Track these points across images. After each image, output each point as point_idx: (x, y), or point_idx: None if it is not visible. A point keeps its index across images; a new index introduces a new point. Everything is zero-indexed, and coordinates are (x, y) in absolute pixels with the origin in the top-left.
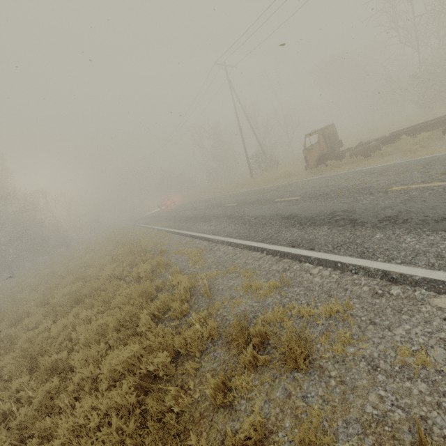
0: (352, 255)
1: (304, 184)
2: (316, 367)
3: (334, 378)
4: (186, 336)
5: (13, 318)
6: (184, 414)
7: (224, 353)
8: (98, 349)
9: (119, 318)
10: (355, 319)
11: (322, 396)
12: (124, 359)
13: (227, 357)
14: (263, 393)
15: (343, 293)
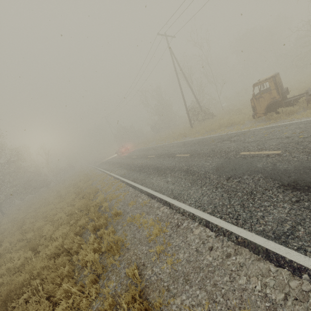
0: None
1: (266, 133)
2: None
3: None
4: None
5: None
6: None
7: None
8: None
9: None
10: None
11: None
12: None
13: None
14: None
15: None
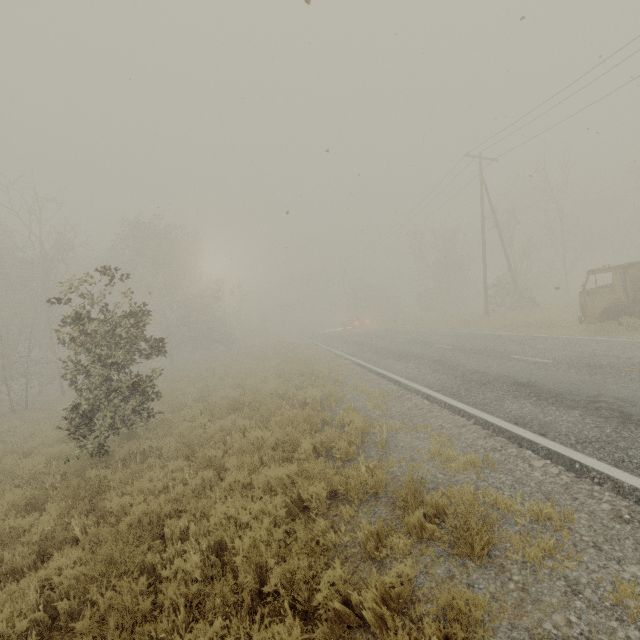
0: (602, 459)
1: (569, 344)
2: (495, 564)
3: (515, 582)
4: (349, 475)
5: (172, 404)
6: (328, 552)
7: (386, 512)
8: (252, 460)
9: (278, 437)
10: (570, 533)
11: (492, 592)
12: (280, 475)
13: (389, 516)
14: (421, 564)
15: (569, 501)
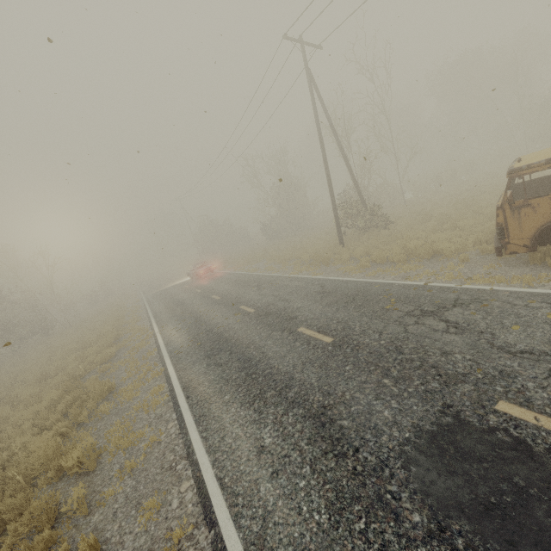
0: None
1: None
2: None
3: None
4: None
5: None
6: None
7: None
8: None
9: None
10: None
11: None
12: None
13: None
14: None
15: None
